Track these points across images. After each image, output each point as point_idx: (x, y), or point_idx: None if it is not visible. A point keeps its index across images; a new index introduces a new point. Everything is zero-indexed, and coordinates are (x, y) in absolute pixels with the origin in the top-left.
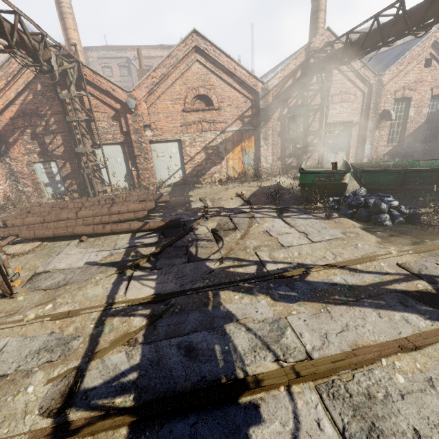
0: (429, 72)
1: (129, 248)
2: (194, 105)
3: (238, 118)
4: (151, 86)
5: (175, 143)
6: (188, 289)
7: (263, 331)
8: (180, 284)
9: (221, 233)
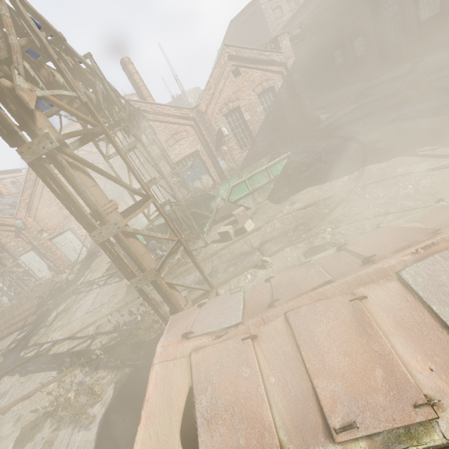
0: (242, 79)
1: (8, 346)
2: None
3: None
4: (26, 206)
5: (69, 231)
6: None
7: None
8: None
9: (59, 316)
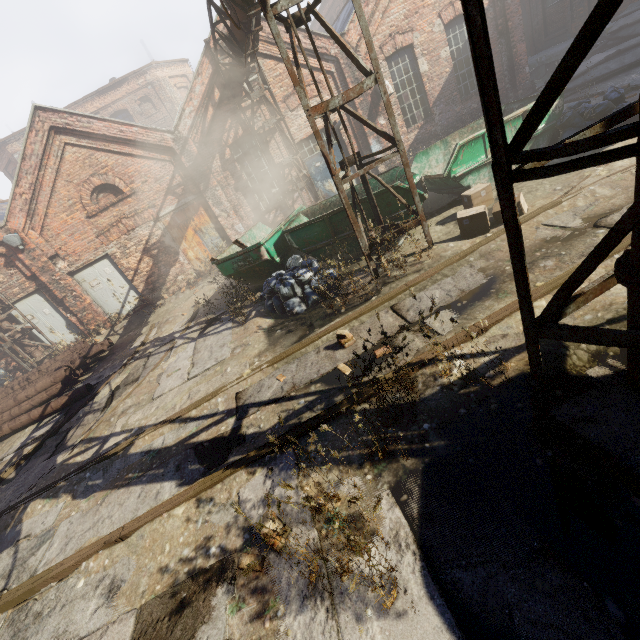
0: None
1: (18, 451)
2: (100, 203)
3: (167, 193)
4: (26, 207)
5: (105, 261)
6: (8, 507)
7: (25, 551)
8: (9, 501)
9: (118, 393)
